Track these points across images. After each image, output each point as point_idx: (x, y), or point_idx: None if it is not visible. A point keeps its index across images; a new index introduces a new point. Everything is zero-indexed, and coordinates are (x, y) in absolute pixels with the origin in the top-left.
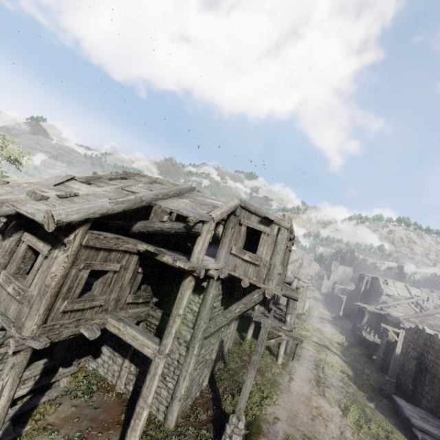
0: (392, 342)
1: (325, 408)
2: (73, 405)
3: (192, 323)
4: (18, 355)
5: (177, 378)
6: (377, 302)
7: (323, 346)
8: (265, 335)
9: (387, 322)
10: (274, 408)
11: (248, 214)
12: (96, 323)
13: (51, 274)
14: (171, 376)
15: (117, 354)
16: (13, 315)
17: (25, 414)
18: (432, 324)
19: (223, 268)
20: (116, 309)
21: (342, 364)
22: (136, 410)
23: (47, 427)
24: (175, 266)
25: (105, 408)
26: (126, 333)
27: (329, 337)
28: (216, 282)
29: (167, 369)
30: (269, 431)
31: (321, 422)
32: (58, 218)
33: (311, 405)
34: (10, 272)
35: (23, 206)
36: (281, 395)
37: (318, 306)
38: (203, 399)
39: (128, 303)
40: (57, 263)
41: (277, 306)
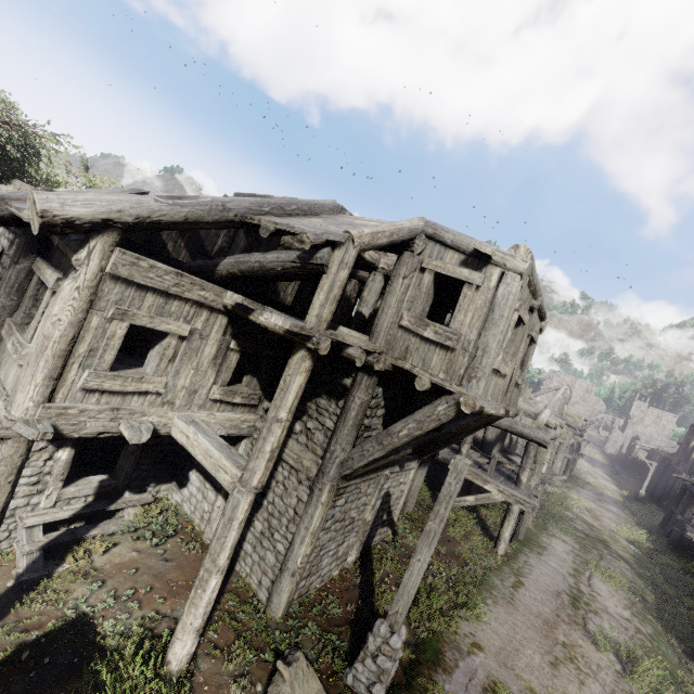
0: None
1: (584, 650)
2: (135, 550)
3: (321, 448)
4: (4, 445)
5: (291, 538)
6: None
7: (596, 541)
8: (456, 487)
9: None
10: (475, 627)
11: (439, 249)
12: (152, 422)
13: (52, 318)
14: (282, 533)
15: (208, 485)
16: (11, 385)
17: (66, 547)
18: None
19: (384, 354)
20: (191, 405)
21: (634, 578)
22: (199, 572)
23: (90, 572)
24: (279, 331)
25: (180, 564)
26: (197, 445)
27: (611, 527)
28: (367, 378)
29: (277, 520)
30: (456, 665)
31: (571, 674)
32: (44, 206)
33: (553, 637)
34: (17, 320)
35: (20, 204)
36: (493, 607)
37: (596, 474)
38: (344, 583)
39: (213, 400)
40: (61, 299)
41: (507, 456)
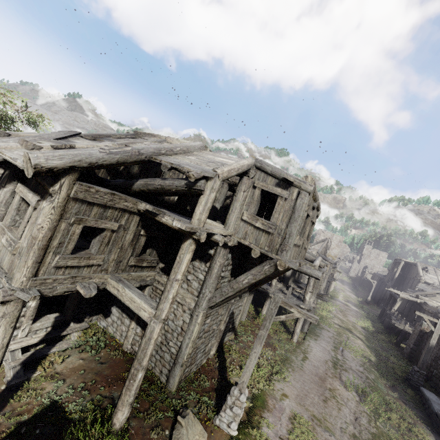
0: (426, 332)
1: (340, 391)
2: (81, 358)
3: (197, 291)
4: (8, 305)
5: (179, 344)
6: (412, 289)
7: (345, 329)
8: (275, 310)
9: (422, 310)
10: (283, 385)
11: (264, 175)
12: (95, 282)
13: (37, 226)
14: (174, 342)
15: (125, 315)
16: (7, 266)
17: (36, 361)
18: None
19: (233, 235)
20: (117, 270)
21: (365, 348)
22: (131, 370)
23: (54, 375)
24: (175, 227)
25: (111, 364)
26: (125, 295)
27: (353, 320)
28: (223, 250)
29: (171, 334)
30: (274, 407)
31: (334, 405)
32: (36, 162)
33: (324, 386)
34: (6, 224)
35: (10, 152)
36: (292, 373)
37: (344, 289)
38: (209, 367)
39: (130, 266)
40: (43, 214)
41: (297, 284)
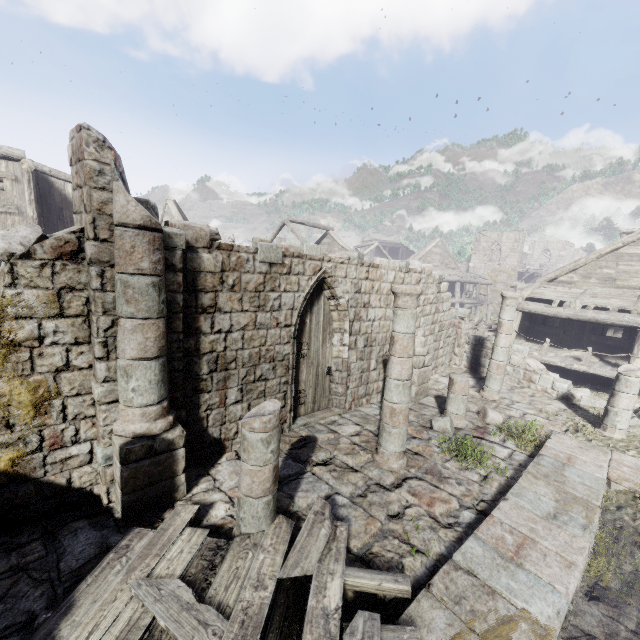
0: None
1: None
2: None
3: None
4: None
5: None
6: None
7: None
8: None
9: None
10: None
11: None
12: None
13: None
14: None
15: None
16: None
17: None
18: (613, 274)
19: None
20: None
21: None
22: None
23: None
24: None
25: None
26: None
27: None
28: None
29: None
30: None
31: None
32: None
33: None
34: None
35: None
36: None
37: None
38: None
39: None
40: None
41: None
